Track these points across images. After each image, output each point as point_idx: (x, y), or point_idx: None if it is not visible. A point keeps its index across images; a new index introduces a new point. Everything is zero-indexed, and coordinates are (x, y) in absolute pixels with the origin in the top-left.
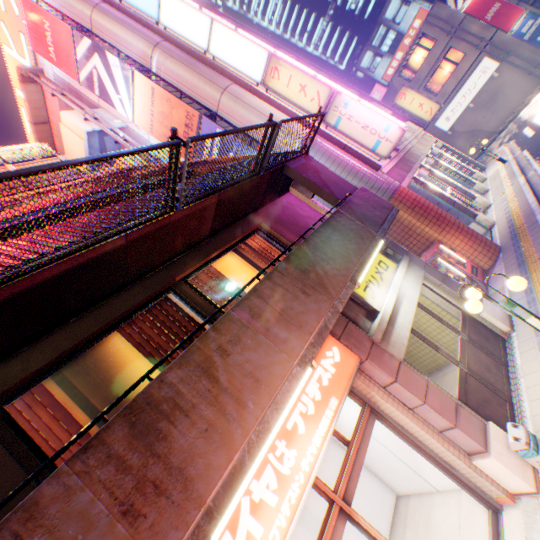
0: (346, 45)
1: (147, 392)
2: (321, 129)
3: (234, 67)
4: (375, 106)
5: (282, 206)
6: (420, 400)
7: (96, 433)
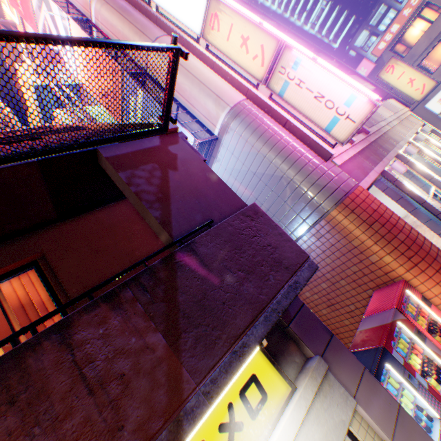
0: (342, 23)
1: None
2: (258, 96)
3: (175, 16)
4: (355, 79)
5: (122, 214)
6: None
7: None
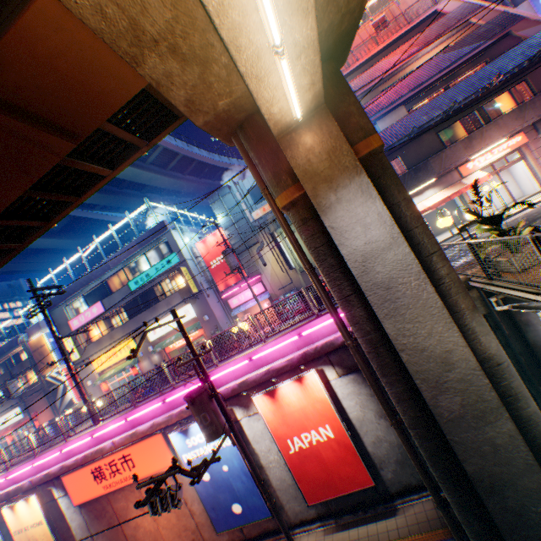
0: None
1: (470, 136)
2: None
3: None
4: None
5: None
6: (538, 157)
7: (462, 139)
